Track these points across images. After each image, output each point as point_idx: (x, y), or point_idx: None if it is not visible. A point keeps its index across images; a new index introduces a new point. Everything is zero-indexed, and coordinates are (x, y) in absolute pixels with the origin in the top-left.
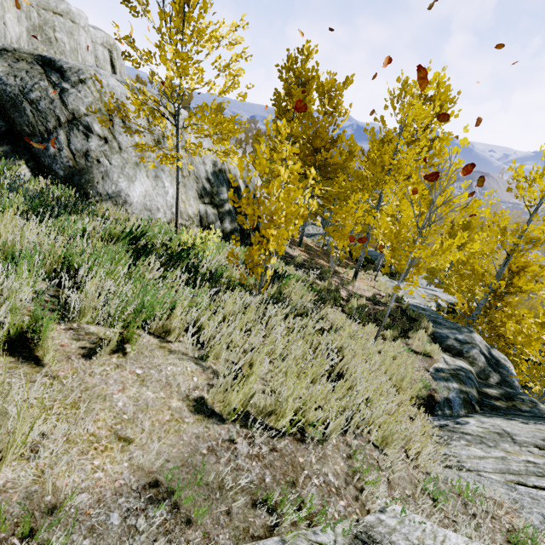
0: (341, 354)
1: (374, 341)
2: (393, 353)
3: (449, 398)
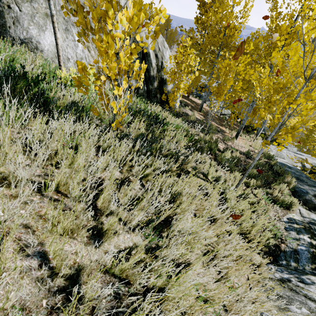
0: (178, 200)
1: (235, 187)
2: (251, 200)
3: (297, 249)
